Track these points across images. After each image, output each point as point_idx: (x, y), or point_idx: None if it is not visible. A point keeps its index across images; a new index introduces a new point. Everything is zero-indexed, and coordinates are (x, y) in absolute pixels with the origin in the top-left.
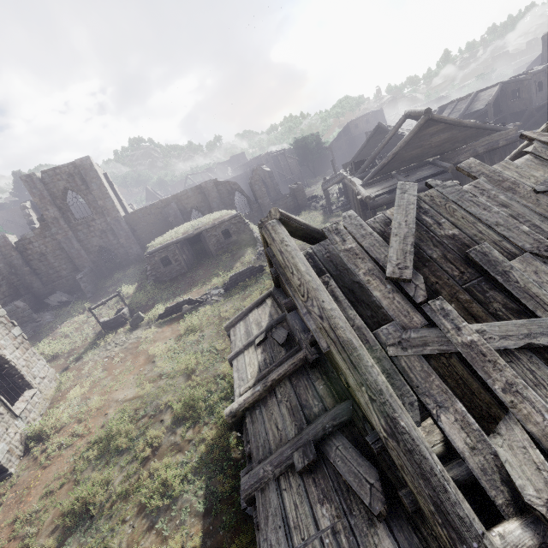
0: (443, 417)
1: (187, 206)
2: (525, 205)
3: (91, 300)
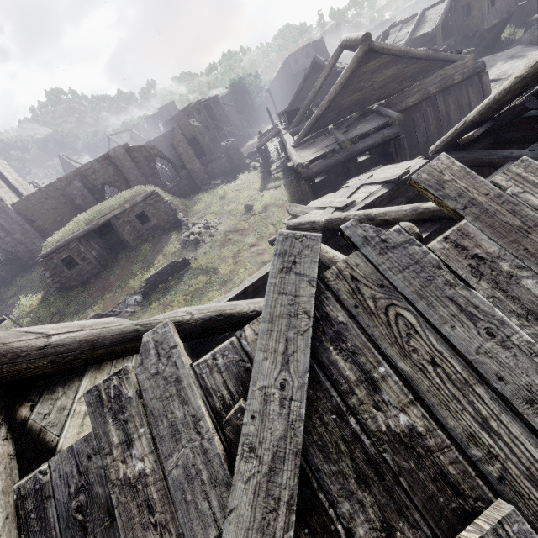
0: None
1: (97, 183)
2: None
3: None
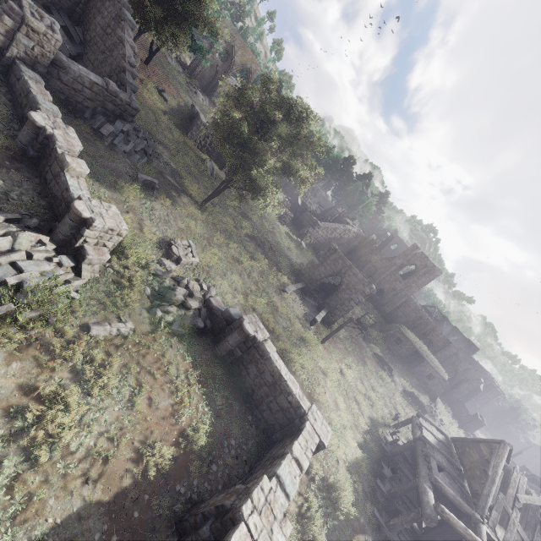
0: (494, 511)
1: (430, 336)
2: None
3: None
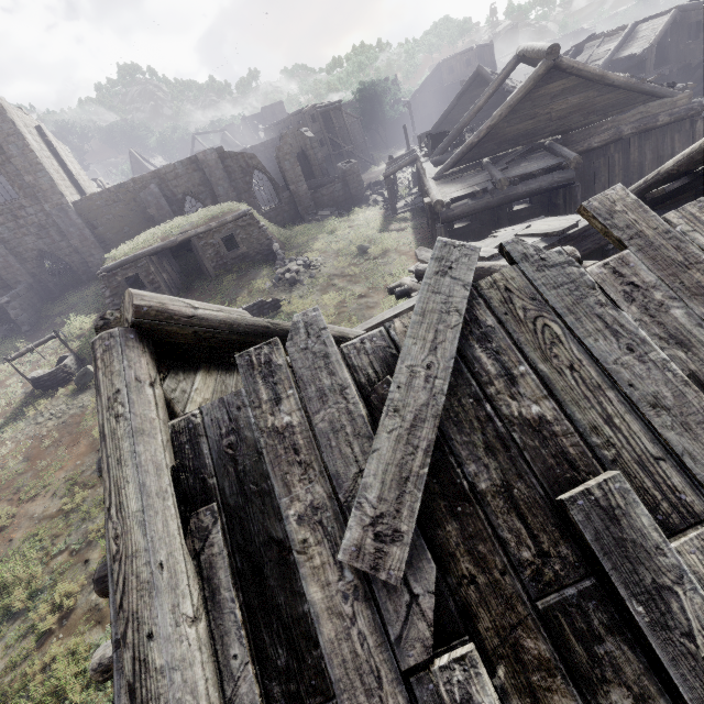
0: None
1: (177, 191)
2: None
3: (29, 335)
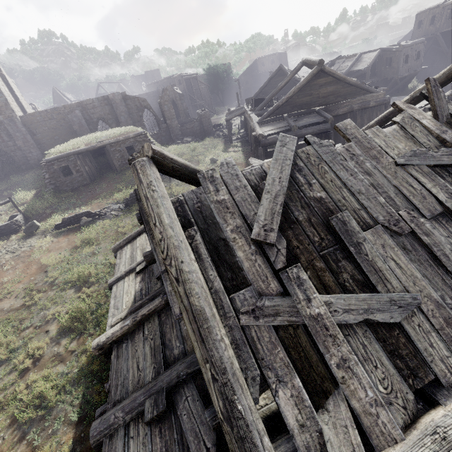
0: (281, 392)
1: (94, 116)
2: (385, 175)
3: None
